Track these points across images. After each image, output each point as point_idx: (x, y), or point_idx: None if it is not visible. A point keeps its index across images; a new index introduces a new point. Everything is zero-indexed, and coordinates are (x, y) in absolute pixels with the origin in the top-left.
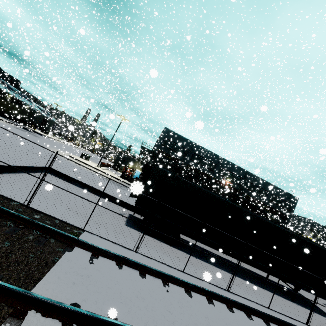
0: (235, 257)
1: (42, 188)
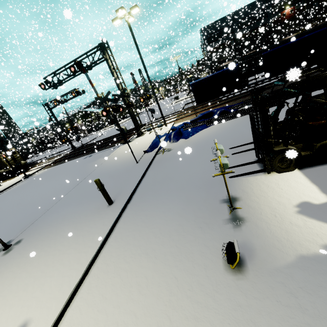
0: None
1: None
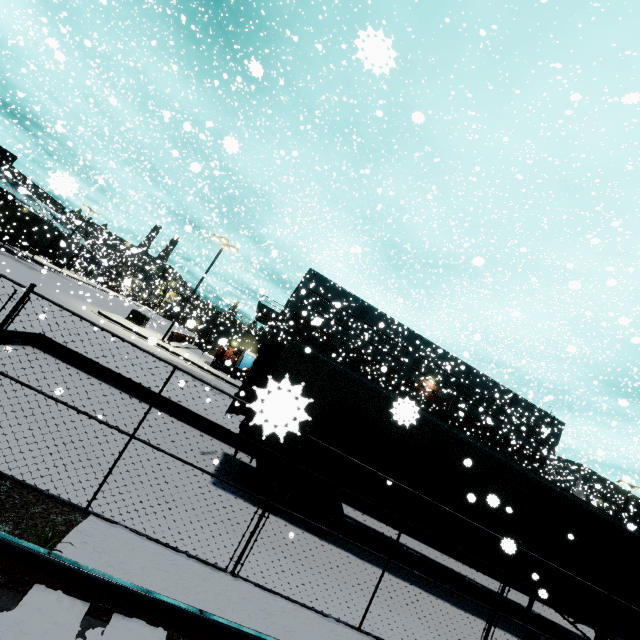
0: (456, 556)
1: (4, 384)
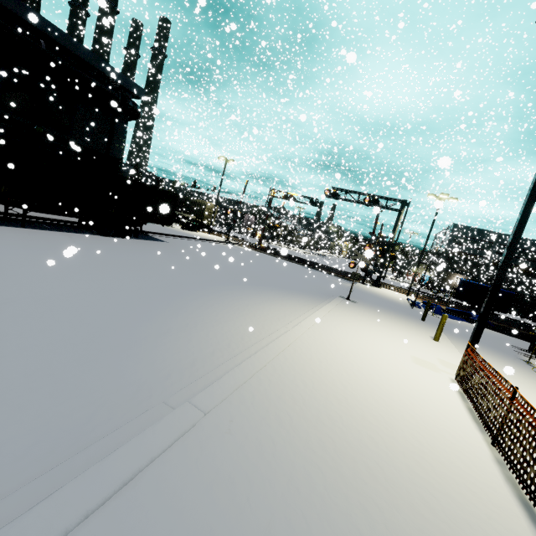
0: None
1: None
